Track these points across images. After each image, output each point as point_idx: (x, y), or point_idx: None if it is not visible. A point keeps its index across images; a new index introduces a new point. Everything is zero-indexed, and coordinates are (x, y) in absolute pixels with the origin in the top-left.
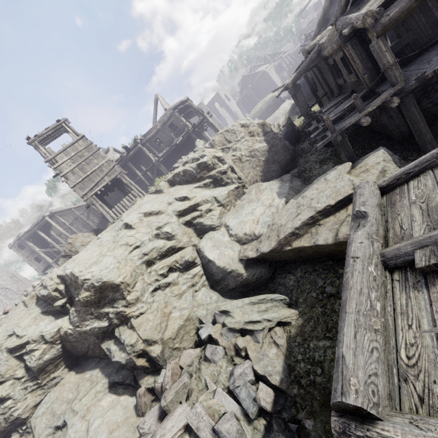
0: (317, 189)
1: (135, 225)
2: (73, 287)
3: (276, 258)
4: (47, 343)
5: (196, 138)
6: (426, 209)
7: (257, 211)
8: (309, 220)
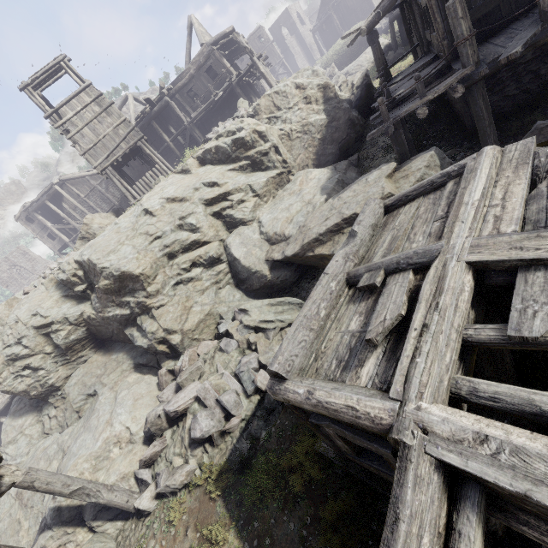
0: (354, 191)
1: (157, 212)
2: (92, 274)
3: (301, 262)
4: (72, 325)
5: (241, 94)
6: (394, 238)
7: (294, 208)
8: (334, 227)
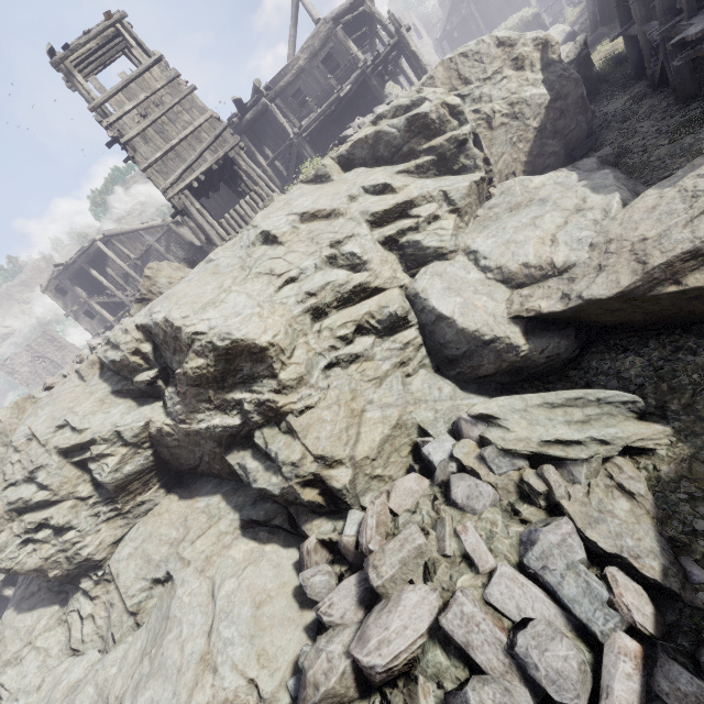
0: None
1: (284, 237)
2: (170, 349)
3: (607, 316)
4: (127, 446)
5: (378, 88)
6: None
7: (547, 221)
8: None
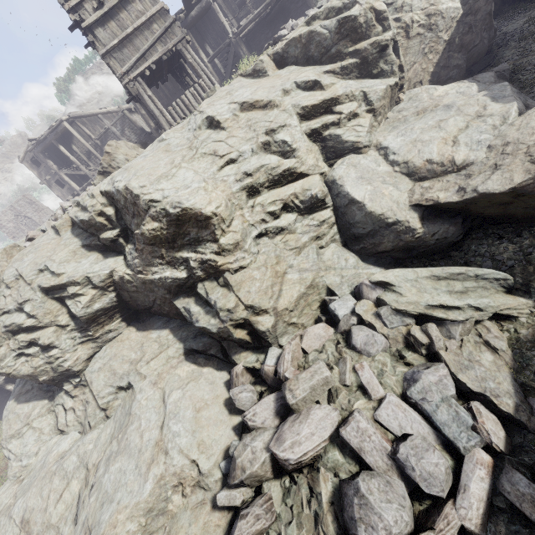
0: None
1: (226, 123)
2: (129, 213)
3: (493, 208)
4: (96, 289)
5: None
6: None
7: (451, 125)
8: None
